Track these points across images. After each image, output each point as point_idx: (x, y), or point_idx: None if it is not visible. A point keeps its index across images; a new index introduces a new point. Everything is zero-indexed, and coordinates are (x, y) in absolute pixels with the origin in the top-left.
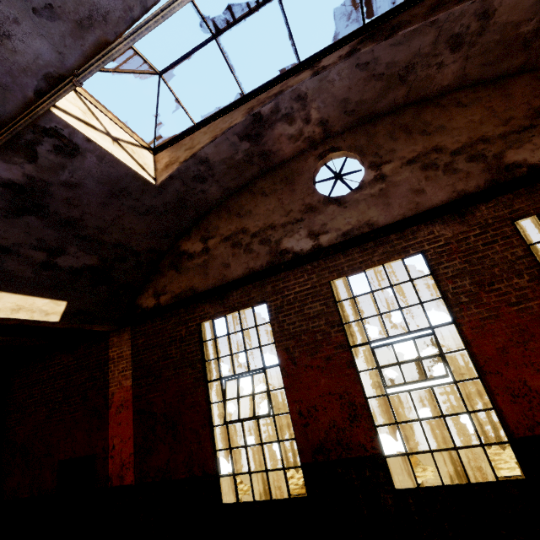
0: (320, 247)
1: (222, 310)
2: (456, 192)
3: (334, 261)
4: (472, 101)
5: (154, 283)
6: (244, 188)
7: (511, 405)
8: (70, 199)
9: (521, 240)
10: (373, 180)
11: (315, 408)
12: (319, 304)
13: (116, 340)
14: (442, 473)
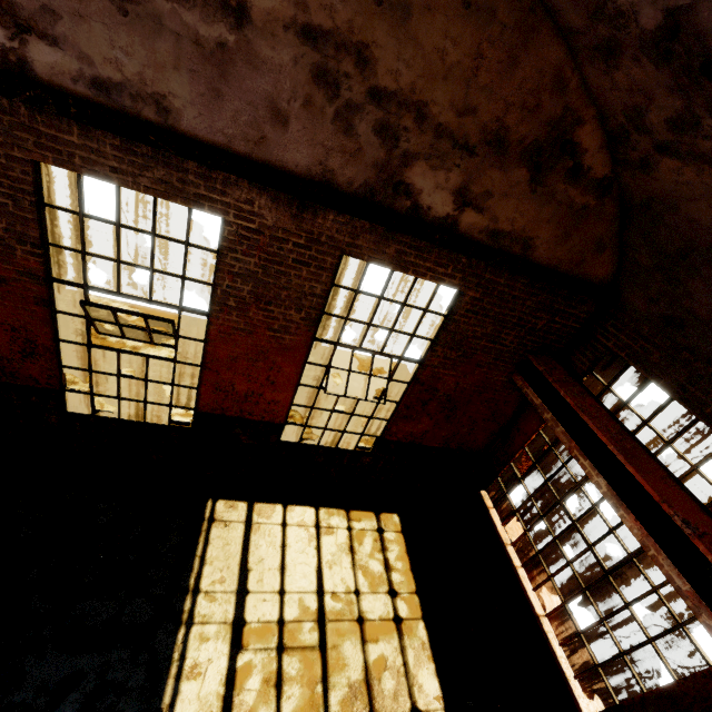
0: (25, 68)
1: None
2: (323, 168)
3: (56, 127)
4: (482, 7)
5: None
6: None
7: (211, 394)
8: None
9: (331, 279)
10: (218, 1)
11: None
12: None
13: None
14: (180, 351)
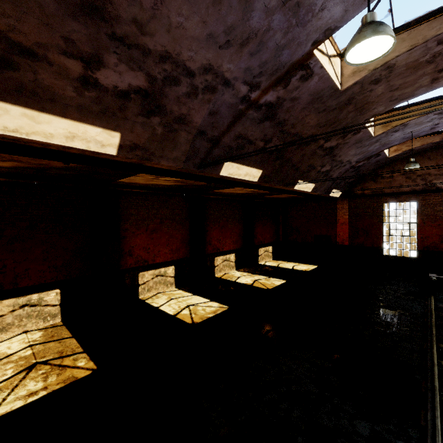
0: None
1: (395, 201)
2: None
3: None
4: None
5: (362, 184)
6: (418, 153)
7: None
8: (365, 166)
9: None
10: None
11: (428, 237)
12: (442, 207)
13: (340, 202)
14: None
